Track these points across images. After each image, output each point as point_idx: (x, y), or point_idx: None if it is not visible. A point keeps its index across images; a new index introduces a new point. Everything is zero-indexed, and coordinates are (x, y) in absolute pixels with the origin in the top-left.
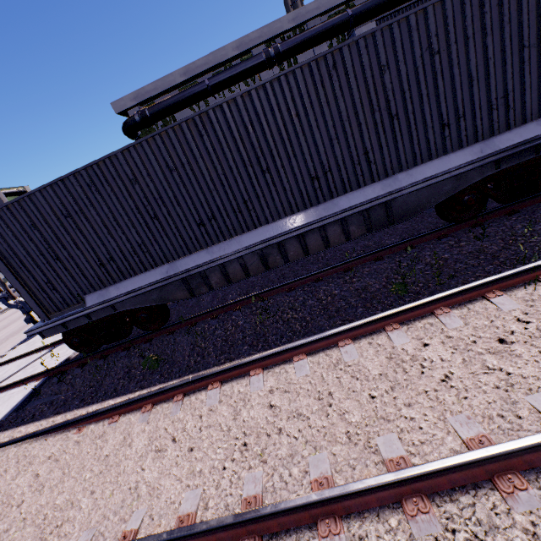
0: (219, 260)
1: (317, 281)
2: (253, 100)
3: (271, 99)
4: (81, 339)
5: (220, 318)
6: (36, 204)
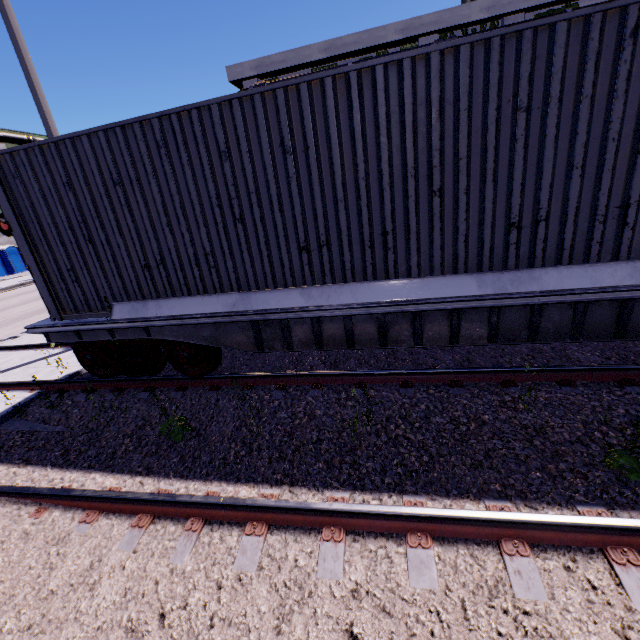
0: (315, 311)
1: (453, 385)
2: (459, 63)
3: (492, 69)
4: (96, 358)
5: (289, 391)
6: (80, 153)
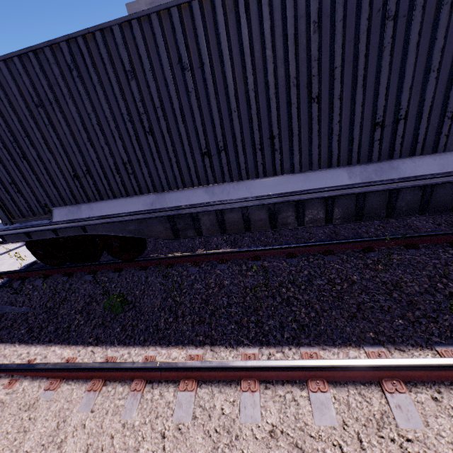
0: (218, 205)
1: (327, 253)
2: None
3: None
4: (46, 251)
5: (201, 266)
6: (0, 79)
